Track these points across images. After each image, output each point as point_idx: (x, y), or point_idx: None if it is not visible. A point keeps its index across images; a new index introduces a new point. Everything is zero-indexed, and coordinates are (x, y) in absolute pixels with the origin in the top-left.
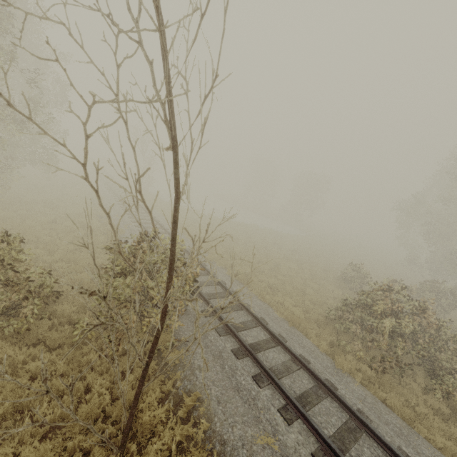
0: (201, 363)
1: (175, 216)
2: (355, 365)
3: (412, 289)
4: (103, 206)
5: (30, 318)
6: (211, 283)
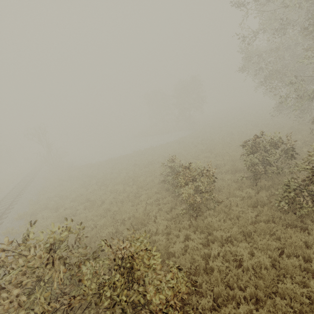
0: None
1: None
2: None
3: (209, 168)
4: None
5: None
6: None
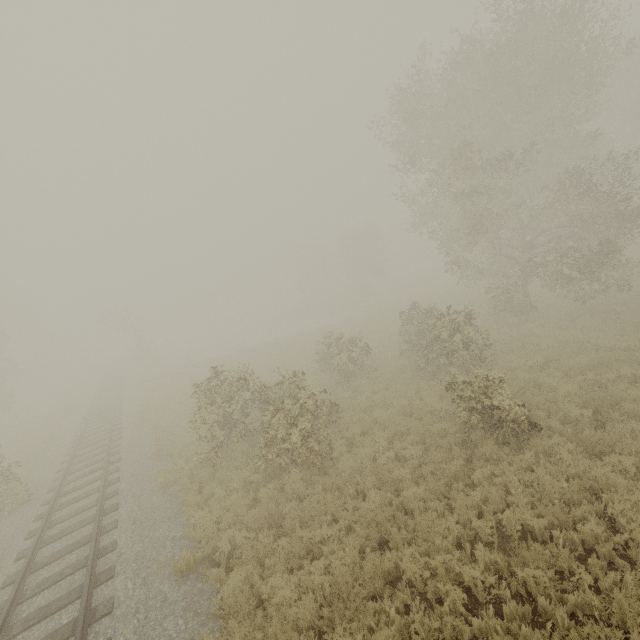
0: None
1: None
2: (195, 472)
3: (361, 337)
4: None
5: None
6: (99, 452)
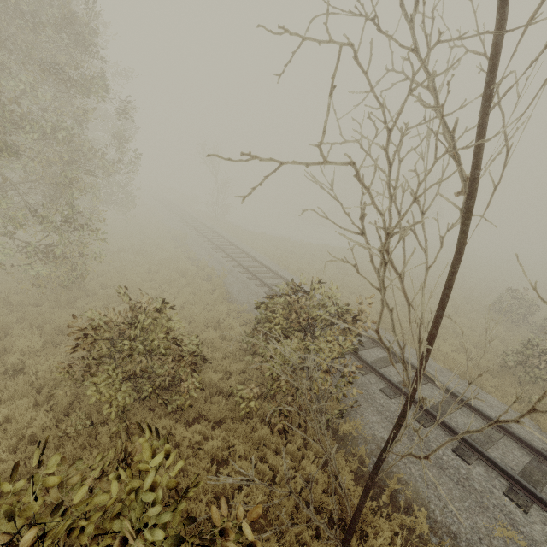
0: (382, 434)
1: (451, 280)
2: None
3: None
4: (383, 280)
5: (192, 392)
6: None
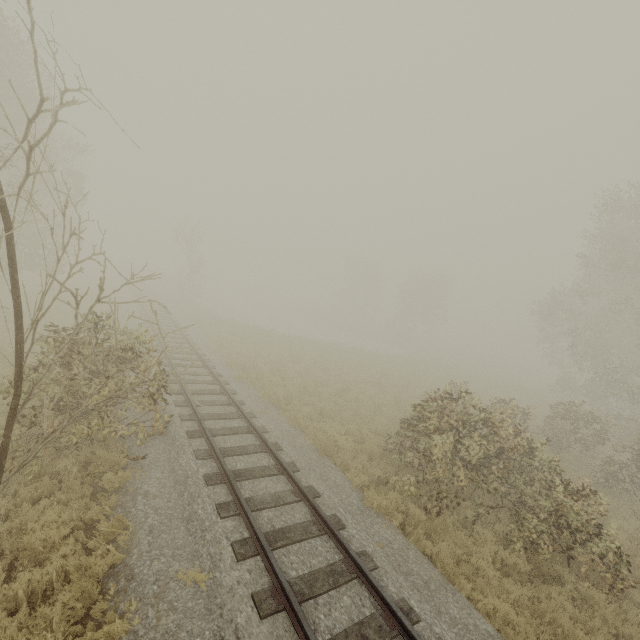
0: (151, 488)
1: (12, 251)
2: (400, 505)
3: (530, 412)
4: None
5: None
6: (222, 402)
